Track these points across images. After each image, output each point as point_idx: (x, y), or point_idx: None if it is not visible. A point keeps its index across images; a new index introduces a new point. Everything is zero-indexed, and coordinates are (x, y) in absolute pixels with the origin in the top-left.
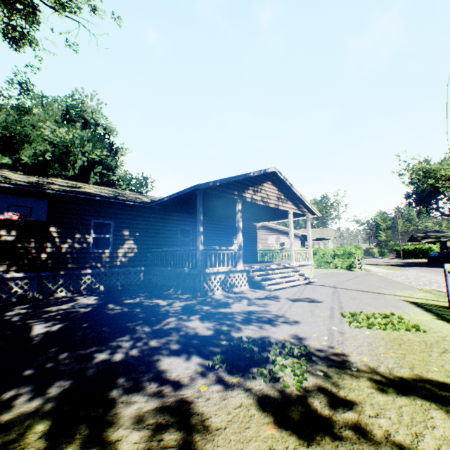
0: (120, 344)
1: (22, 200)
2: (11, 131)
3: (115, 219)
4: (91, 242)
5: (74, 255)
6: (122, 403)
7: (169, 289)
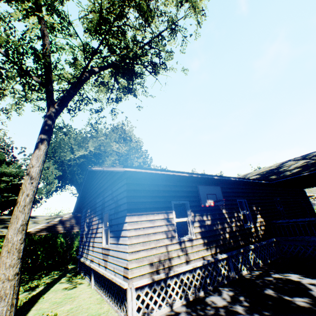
0: None
1: (210, 189)
2: (101, 150)
3: (245, 197)
4: (242, 219)
5: (239, 232)
6: None
7: None
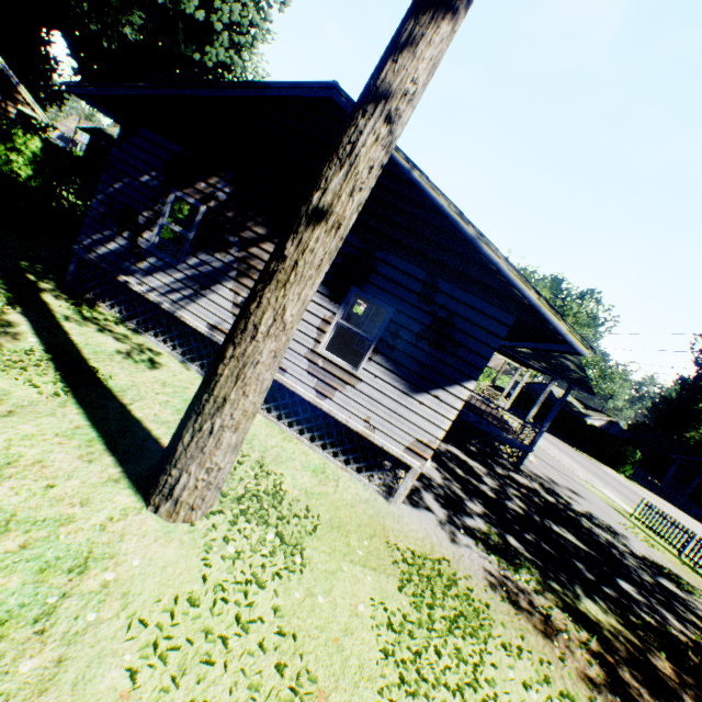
0: (628, 563)
1: None
2: None
3: None
4: None
5: None
6: (701, 614)
7: (468, 437)
